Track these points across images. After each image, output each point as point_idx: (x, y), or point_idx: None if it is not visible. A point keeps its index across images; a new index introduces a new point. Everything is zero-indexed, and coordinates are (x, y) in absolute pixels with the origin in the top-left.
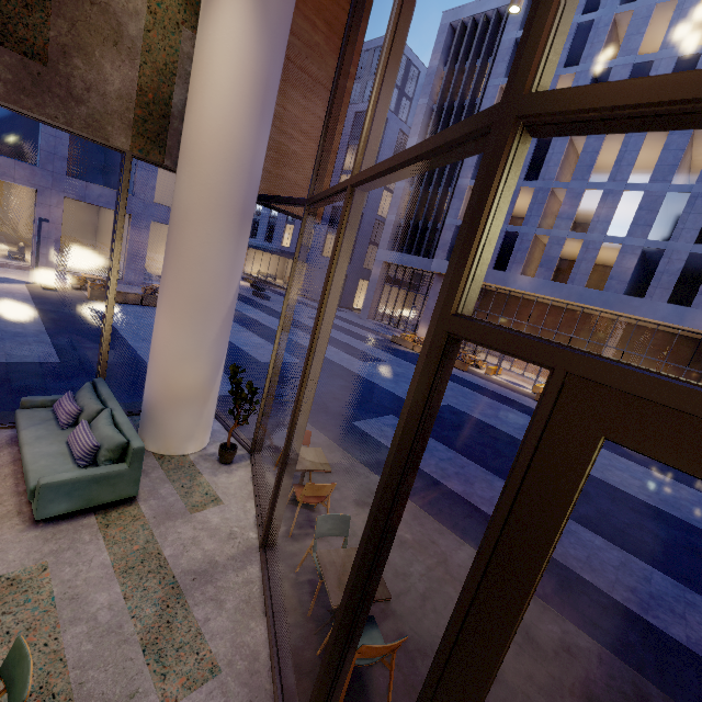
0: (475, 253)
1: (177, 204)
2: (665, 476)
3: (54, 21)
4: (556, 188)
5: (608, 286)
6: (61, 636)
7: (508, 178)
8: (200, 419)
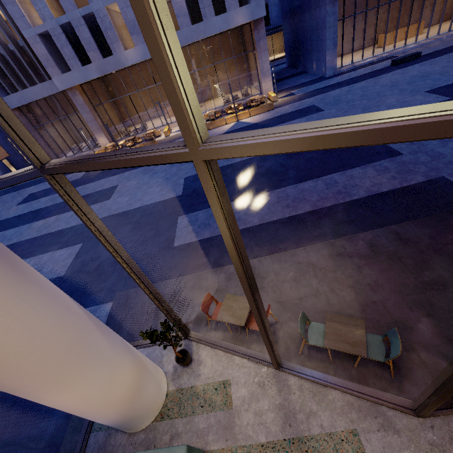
0: None
1: None
2: (283, 123)
3: None
4: None
5: (180, 24)
6: None
7: None
8: (152, 375)
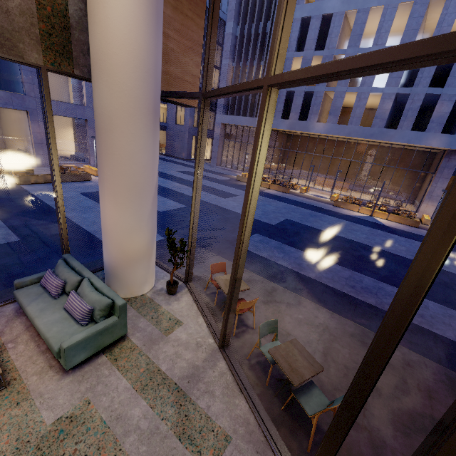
0: None
1: (100, 111)
2: (416, 241)
3: None
4: (337, 54)
5: (374, 124)
6: (123, 447)
7: None
8: (149, 269)
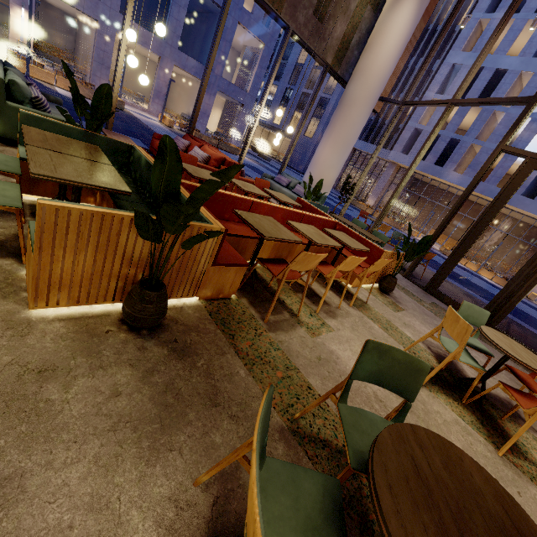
0: (515, 131)
1: (351, 95)
2: None
3: (331, 4)
4: (498, 111)
5: None
6: None
7: (529, 115)
8: None
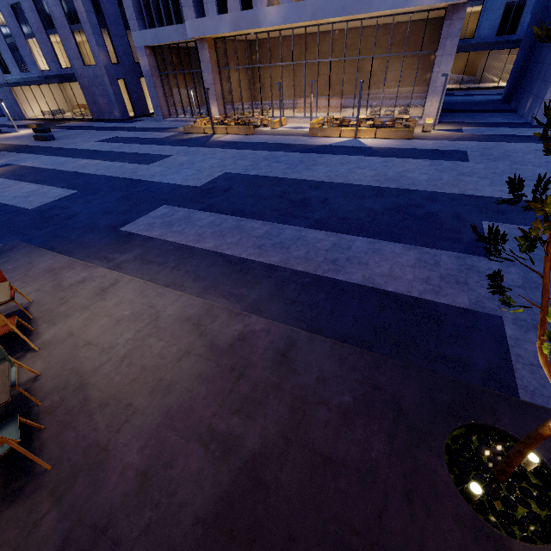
0: None
1: None
2: (397, 158)
3: None
4: None
5: None
6: None
7: None
8: None
